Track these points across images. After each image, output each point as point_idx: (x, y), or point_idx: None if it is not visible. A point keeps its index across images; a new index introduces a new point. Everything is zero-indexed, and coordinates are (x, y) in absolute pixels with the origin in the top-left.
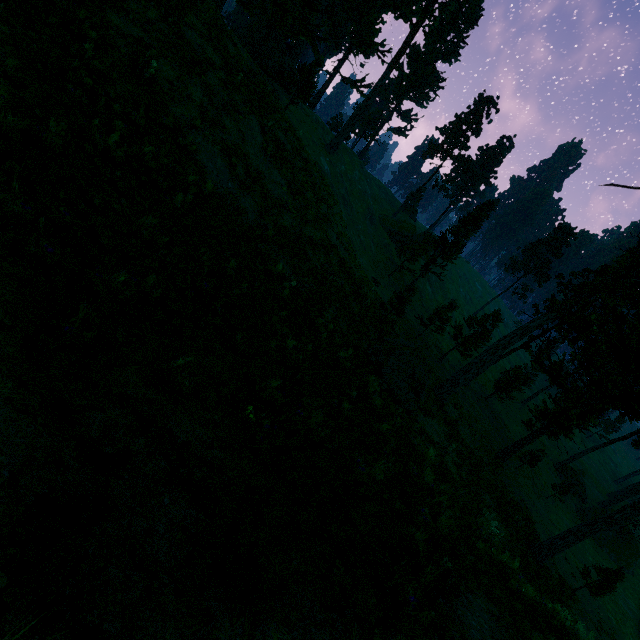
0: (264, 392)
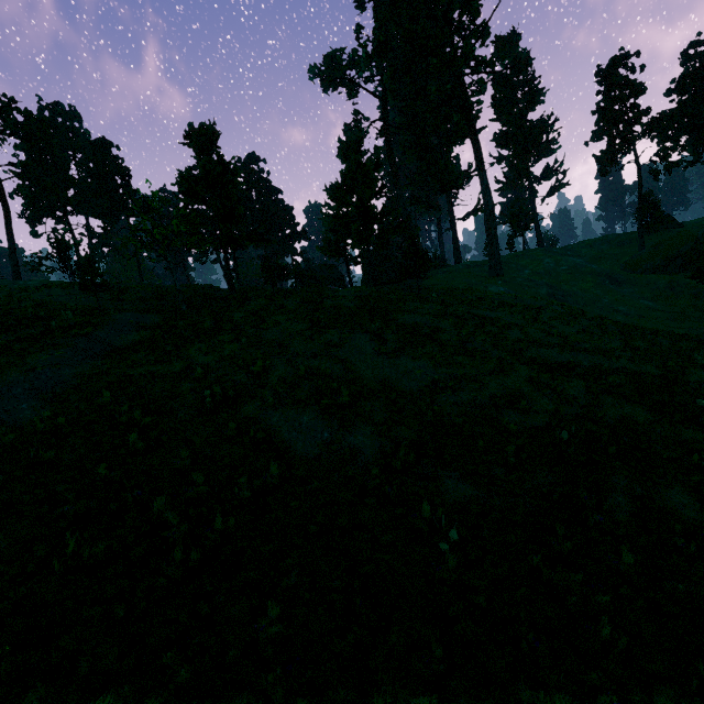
0: None
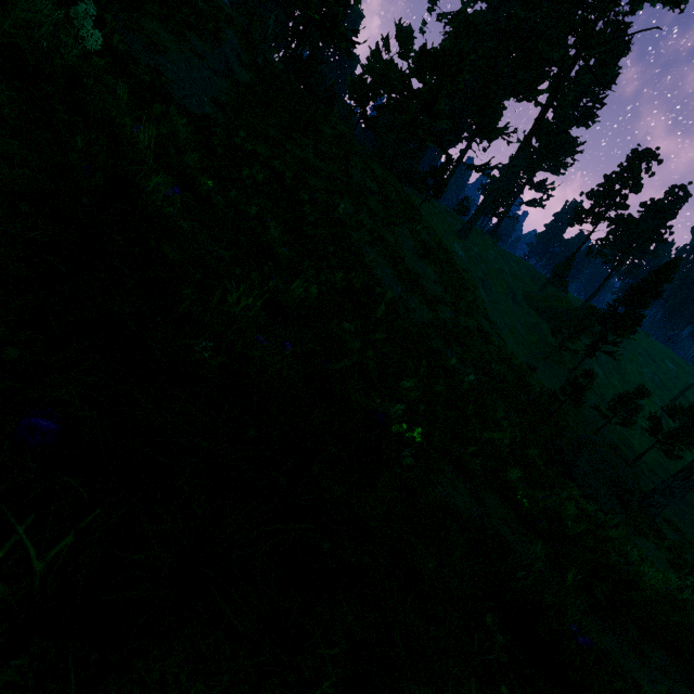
0: (509, 482)
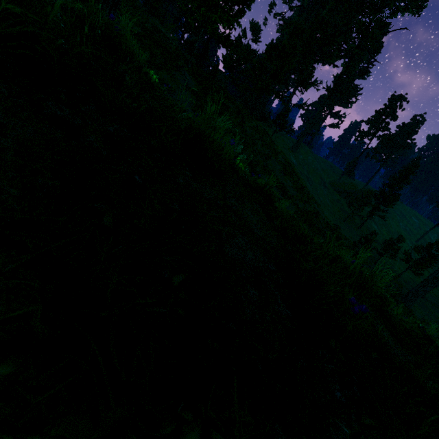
0: None
